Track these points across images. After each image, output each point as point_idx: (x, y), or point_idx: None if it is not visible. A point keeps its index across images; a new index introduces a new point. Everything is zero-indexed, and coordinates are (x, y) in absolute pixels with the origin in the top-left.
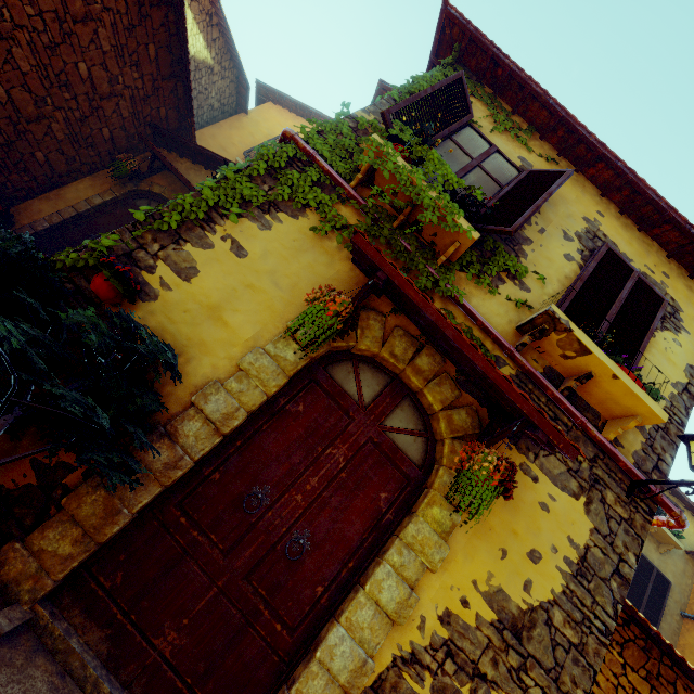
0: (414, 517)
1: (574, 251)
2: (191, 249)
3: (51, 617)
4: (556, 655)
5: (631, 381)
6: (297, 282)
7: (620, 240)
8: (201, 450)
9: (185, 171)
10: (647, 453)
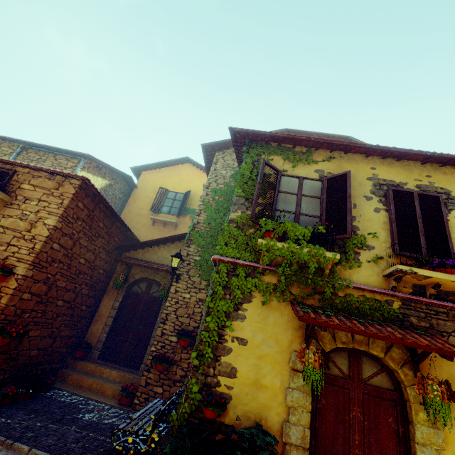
0: (415, 426)
1: (376, 204)
2: (225, 359)
3: None
4: None
5: None
6: (276, 337)
7: (393, 175)
8: None
9: (143, 256)
10: None
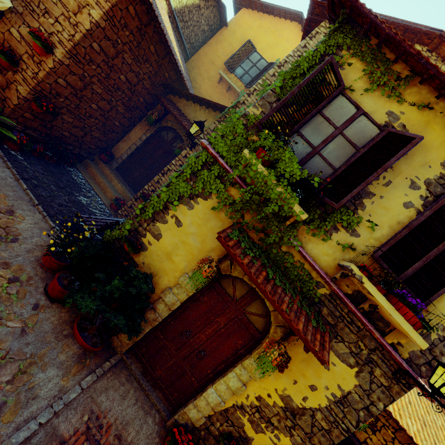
0: (249, 357)
1: (416, 198)
2: (159, 224)
3: (126, 358)
4: (313, 429)
5: (403, 320)
6: (205, 238)
7: None
8: (164, 315)
9: (183, 108)
10: (424, 354)
